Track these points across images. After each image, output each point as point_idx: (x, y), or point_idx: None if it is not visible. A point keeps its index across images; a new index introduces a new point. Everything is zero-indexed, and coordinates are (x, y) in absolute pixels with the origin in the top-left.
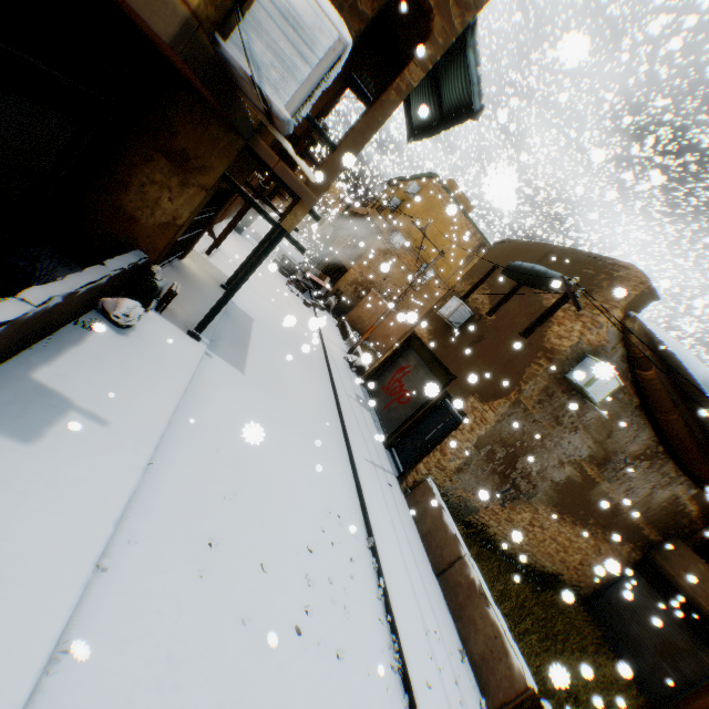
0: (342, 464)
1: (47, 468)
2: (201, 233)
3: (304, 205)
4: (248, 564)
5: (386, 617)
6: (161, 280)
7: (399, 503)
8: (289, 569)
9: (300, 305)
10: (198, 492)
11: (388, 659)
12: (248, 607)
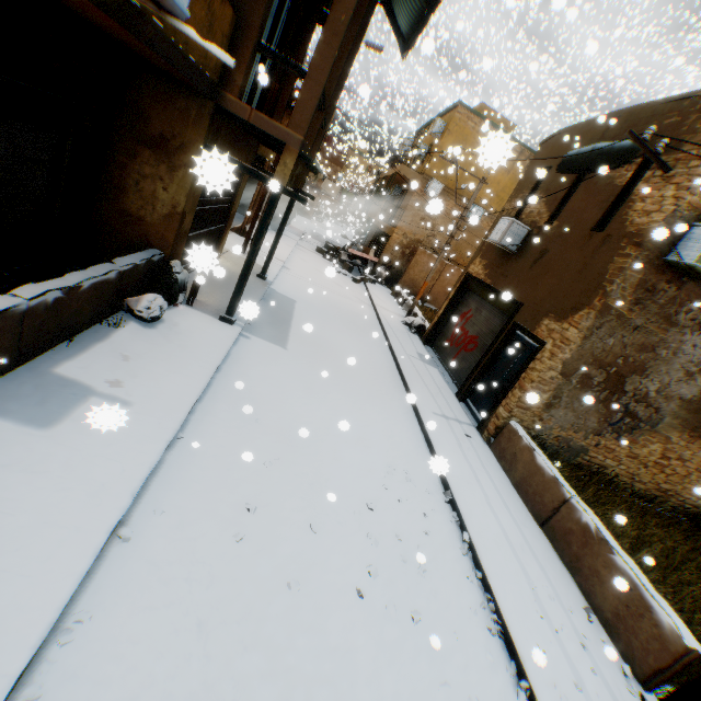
0: (407, 421)
1: (62, 448)
2: (224, 229)
3: (290, 150)
4: (294, 527)
5: (475, 575)
6: (181, 273)
7: (481, 453)
8: (345, 530)
9: (349, 282)
10: (234, 460)
11: (483, 622)
12: (295, 570)
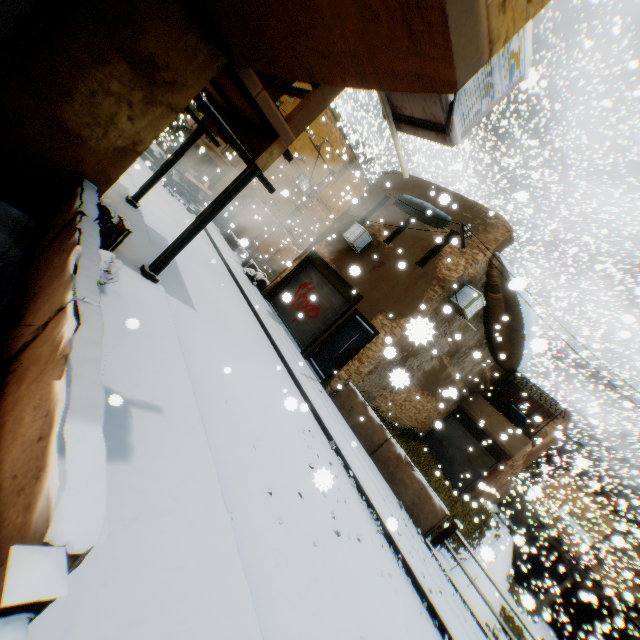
0: (289, 383)
1: (157, 480)
2: None
3: (280, 143)
4: (293, 497)
5: (362, 498)
6: (114, 217)
7: (331, 405)
8: (311, 489)
9: (185, 212)
10: (238, 449)
11: (375, 527)
12: (311, 532)
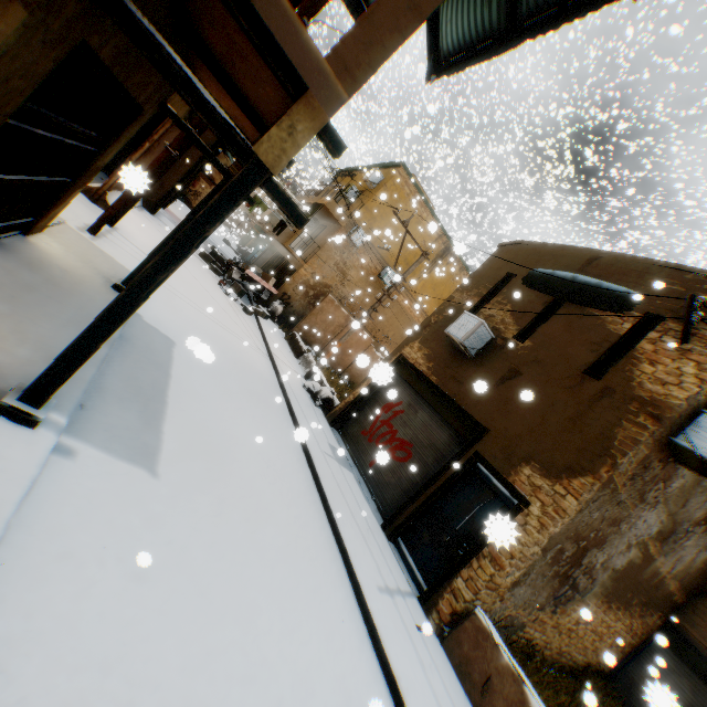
0: (352, 624)
1: None
2: (69, 187)
3: (312, 107)
4: None
5: None
6: None
7: (442, 668)
8: None
9: (239, 312)
10: None
11: None
12: None
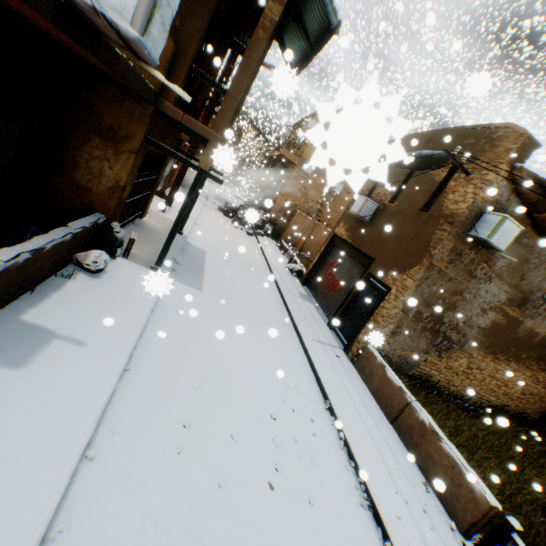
0: (294, 347)
1: (34, 385)
2: (150, 194)
3: (212, 145)
4: (219, 437)
5: (350, 464)
6: (120, 232)
7: (348, 370)
8: (257, 436)
9: (244, 235)
10: (170, 386)
11: (357, 499)
12: (223, 472)
